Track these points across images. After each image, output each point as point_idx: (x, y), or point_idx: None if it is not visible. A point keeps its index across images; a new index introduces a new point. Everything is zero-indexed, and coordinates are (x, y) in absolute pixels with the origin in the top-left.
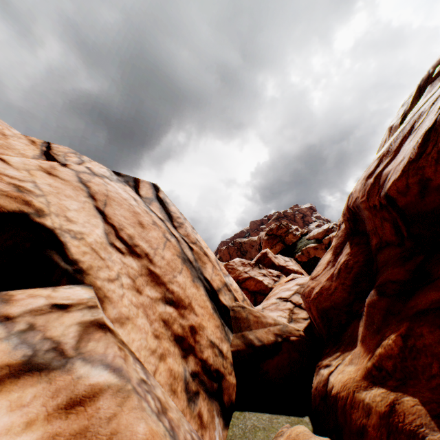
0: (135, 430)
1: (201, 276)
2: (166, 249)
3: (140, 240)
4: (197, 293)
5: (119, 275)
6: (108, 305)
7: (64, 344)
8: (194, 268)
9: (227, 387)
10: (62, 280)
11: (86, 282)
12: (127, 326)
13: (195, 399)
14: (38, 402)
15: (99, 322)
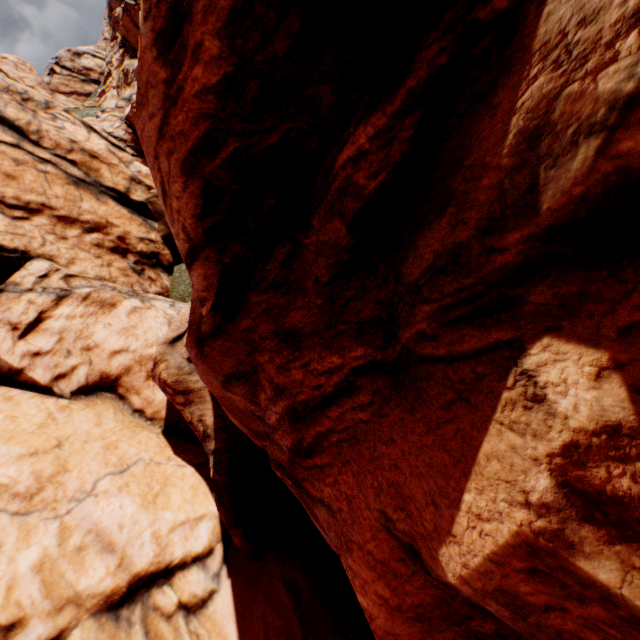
0: (107, 296)
1: (103, 189)
2: (53, 185)
3: (27, 196)
4: (109, 209)
5: (44, 238)
6: (58, 260)
7: (65, 288)
8: (92, 185)
9: (165, 258)
10: (21, 262)
11: (34, 256)
12: (77, 263)
13: (144, 273)
14: (75, 302)
15: (68, 275)
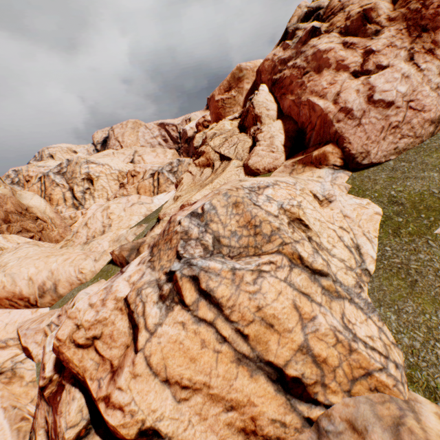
0: None
1: None
2: None
3: None
4: None
5: None
6: None
7: None
8: None
9: None
10: None
11: None
12: None
13: None
14: None
15: None
